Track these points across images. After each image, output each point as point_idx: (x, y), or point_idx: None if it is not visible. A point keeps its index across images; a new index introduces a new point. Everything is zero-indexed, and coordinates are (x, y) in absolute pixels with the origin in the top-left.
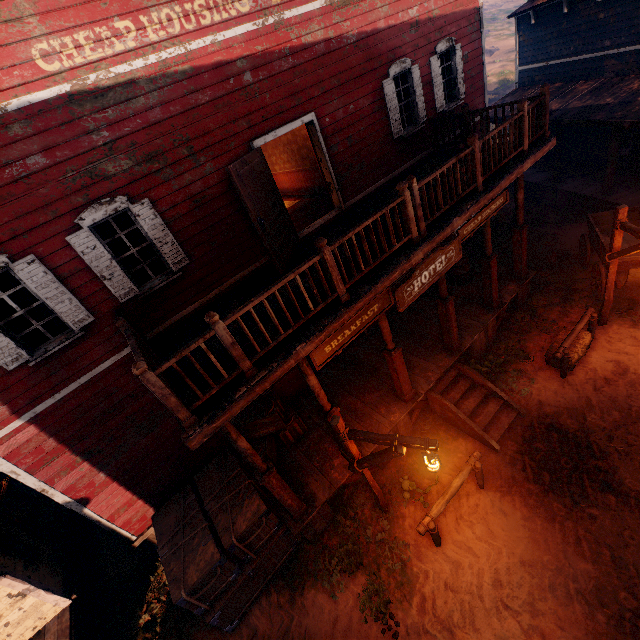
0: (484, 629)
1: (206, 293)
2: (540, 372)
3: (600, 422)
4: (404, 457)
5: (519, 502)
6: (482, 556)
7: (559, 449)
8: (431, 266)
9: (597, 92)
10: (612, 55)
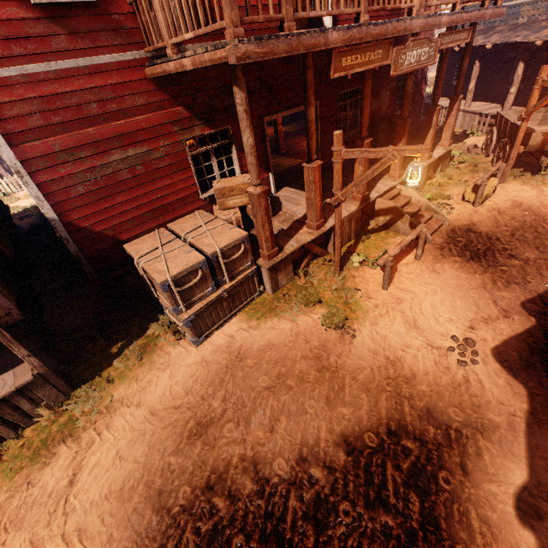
0: (427, 327)
1: (210, 40)
2: (458, 204)
3: (505, 227)
4: (352, 247)
5: (448, 266)
6: (421, 293)
7: (476, 240)
8: (419, 50)
9: (514, 29)
10: (529, 2)
